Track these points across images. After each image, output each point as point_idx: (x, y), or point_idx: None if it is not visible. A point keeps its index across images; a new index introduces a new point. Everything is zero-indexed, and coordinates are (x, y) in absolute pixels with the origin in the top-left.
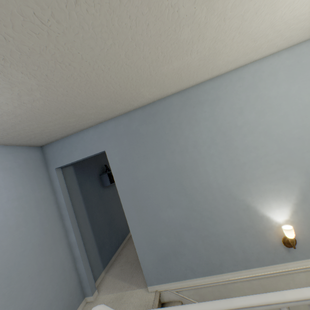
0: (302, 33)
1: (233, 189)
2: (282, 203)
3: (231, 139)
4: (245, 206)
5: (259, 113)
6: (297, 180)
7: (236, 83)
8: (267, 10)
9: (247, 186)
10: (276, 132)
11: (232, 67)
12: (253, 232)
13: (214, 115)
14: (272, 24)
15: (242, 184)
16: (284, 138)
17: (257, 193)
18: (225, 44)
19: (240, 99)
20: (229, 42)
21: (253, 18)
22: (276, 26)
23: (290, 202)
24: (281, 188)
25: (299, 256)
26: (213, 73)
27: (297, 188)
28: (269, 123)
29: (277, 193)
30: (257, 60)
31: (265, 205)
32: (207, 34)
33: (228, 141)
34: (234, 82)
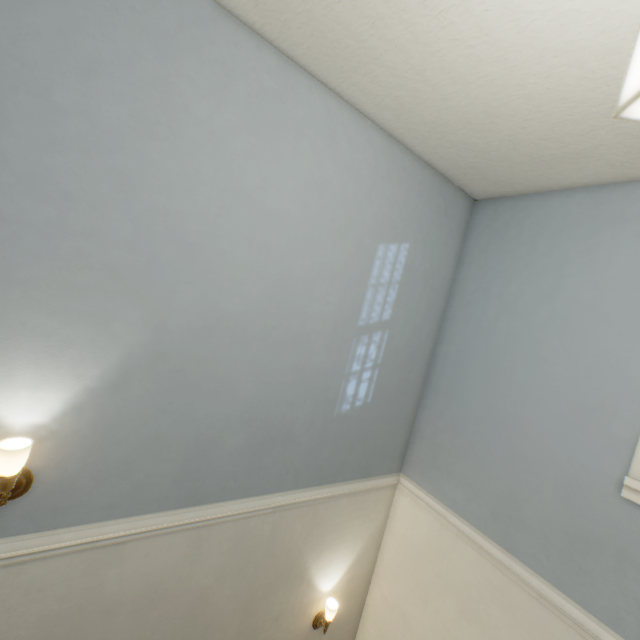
0: (307, 29)
1: None
2: (56, 379)
3: None
4: None
5: (142, 122)
6: (130, 336)
7: None
8: None
9: None
10: (153, 199)
11: None
12: None
13: None
14: None
15: None
16: (163, 225)
17: None
18: None
19: (112, 39)
20: None
21: None
22: None
23: (81, 381)
24: (78, 339)
25: (16, 526)
26: None
27: (121, 353)
28: (148, 166)
29: (56, 349)
30: (216, 3)
31: None
32: None
33: None
34: None
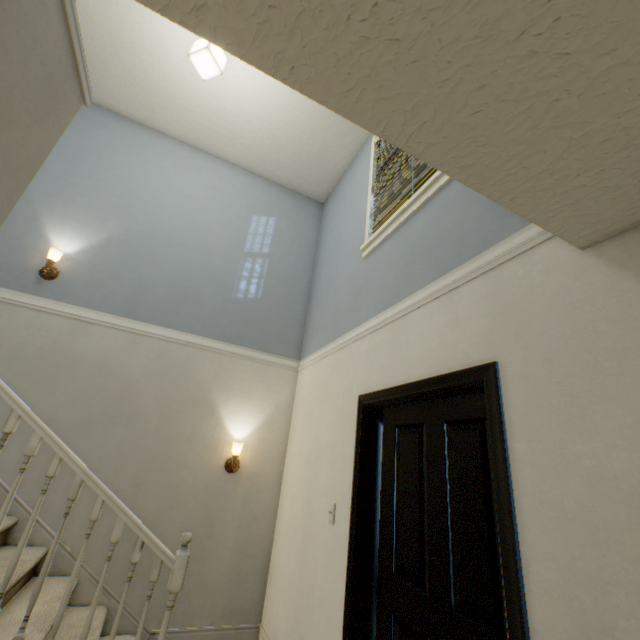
0: (194, 132)
1: (38, 195)
2: (80, 238)
3: (83, 160)
4: (35, 217)
5: (131, 163)
6: (114, 229)
7: (133, 132)
8: (133, 52)
9: (57, 203)
10: (132, 185)
11: (135, 115)
12: (15, 244)
13: (87, 133)
14: (149, 79)
15: (53, 198)
16: (135, 193)
17: (62, 214)
18: (108, 59)
19: (124, 143)
20: (112, 61)
21: (123, 48)
22: (156, 88)
23: (89, 241)
24: (92, 226)
25: (46, 294)
26: (113, 103)
27: (108, 235)
28: (132, 175)
29: (83, 227)
30: (164, 134)
31: (59, 229)
32: (81, 22)
33: (79, 159)
34: (131, 130)
